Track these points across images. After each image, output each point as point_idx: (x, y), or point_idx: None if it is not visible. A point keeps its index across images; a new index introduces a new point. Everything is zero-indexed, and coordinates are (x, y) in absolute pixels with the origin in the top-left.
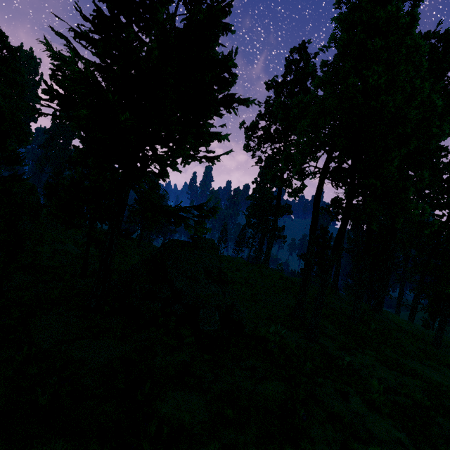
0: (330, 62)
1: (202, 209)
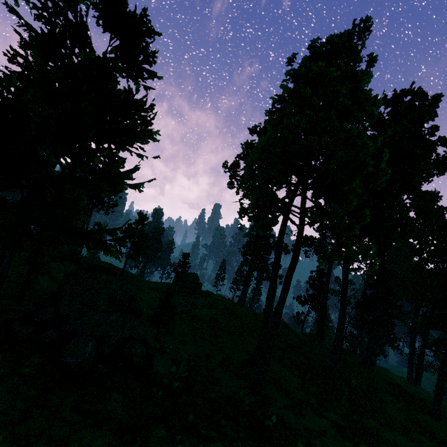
0: (281, 109)
1: (115, 233)
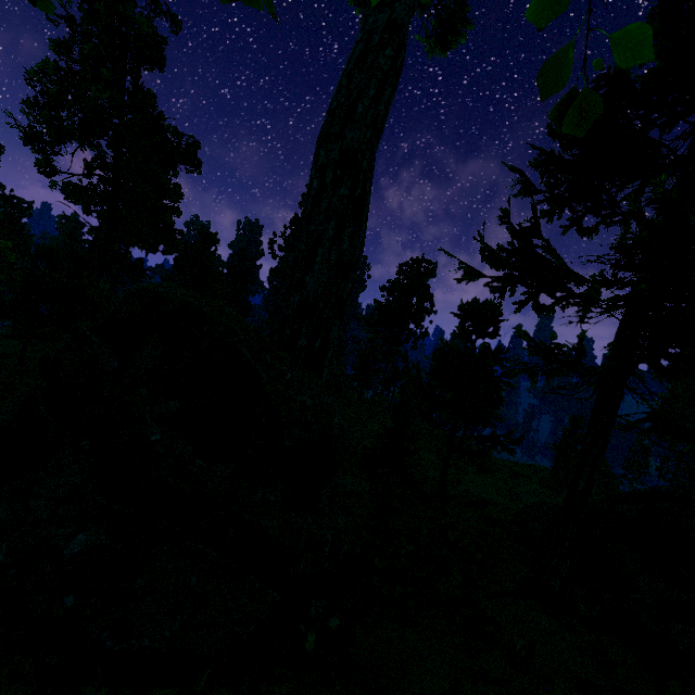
0: None
1: None
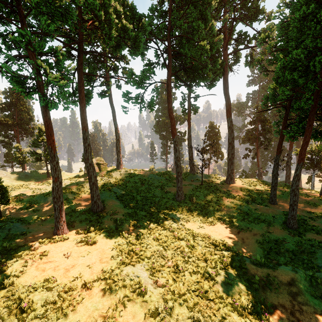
0: None
1: None
